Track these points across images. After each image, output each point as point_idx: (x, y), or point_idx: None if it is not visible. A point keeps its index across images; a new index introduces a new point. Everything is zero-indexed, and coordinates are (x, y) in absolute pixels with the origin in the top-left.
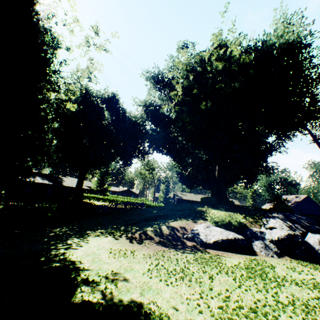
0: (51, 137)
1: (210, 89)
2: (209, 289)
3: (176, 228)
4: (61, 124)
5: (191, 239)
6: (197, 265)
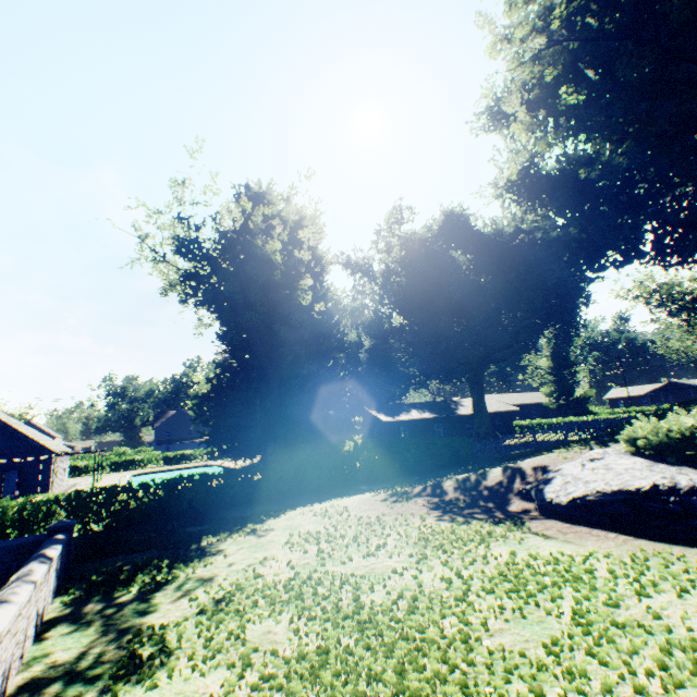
0: (393, 344)
1: (590, 21)
2: (317, 565)
3: (521, 472)
4: (402, 316)
5: (529, 495)
6: (399, 538)
